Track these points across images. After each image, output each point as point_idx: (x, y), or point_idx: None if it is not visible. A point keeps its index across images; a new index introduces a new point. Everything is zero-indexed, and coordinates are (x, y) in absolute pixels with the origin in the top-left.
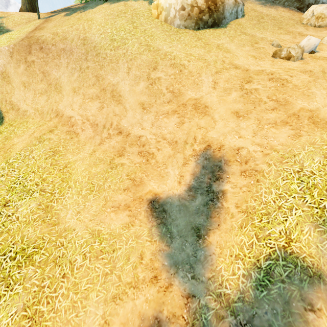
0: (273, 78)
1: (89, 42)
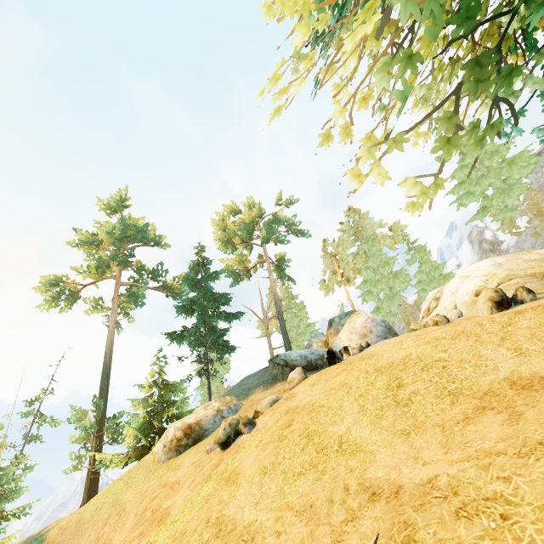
0: (172, 485)
1: (81, 522)
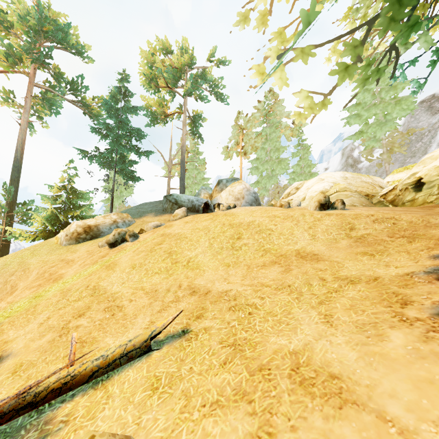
0: (68, 261)
1: None
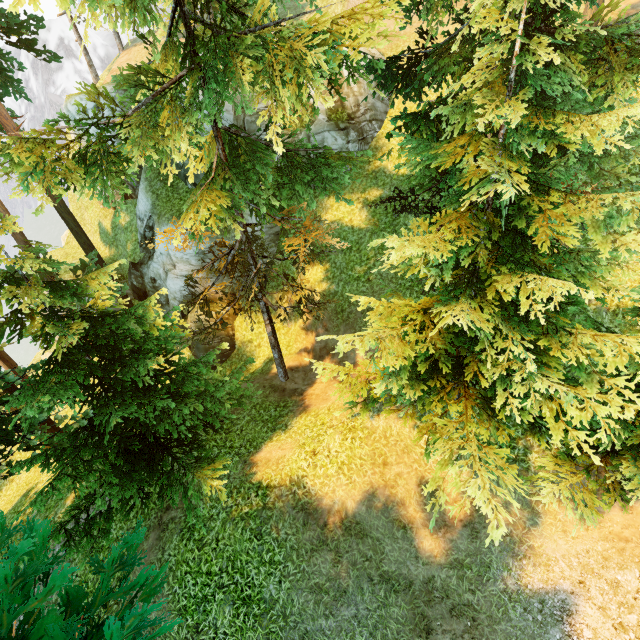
0: None
1: None
